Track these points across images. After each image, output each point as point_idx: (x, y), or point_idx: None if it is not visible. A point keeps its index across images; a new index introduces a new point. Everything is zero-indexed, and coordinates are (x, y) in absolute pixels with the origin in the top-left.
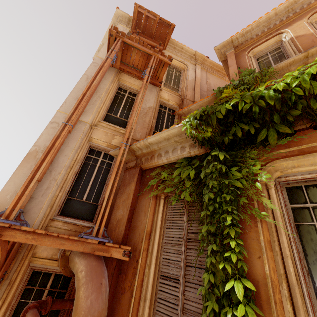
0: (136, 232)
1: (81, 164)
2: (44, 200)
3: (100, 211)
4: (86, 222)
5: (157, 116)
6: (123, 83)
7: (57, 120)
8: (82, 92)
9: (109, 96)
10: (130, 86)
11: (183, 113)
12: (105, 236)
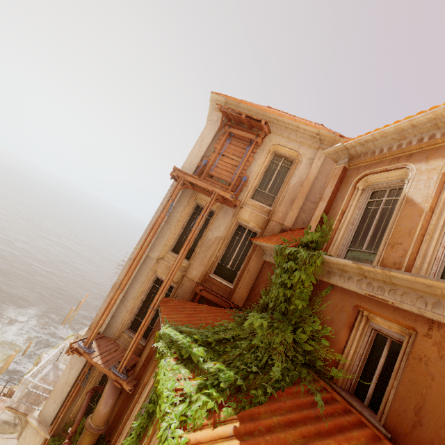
0: (144, 376)
1: (148, 292)
2: (118, 320)
3: (124, 357)
4: (141, 340)
5: (229, 242)
6: (199, 203)
7: (133, 257)
8: (134, 257)
9: (181, 224)
10: None
11: (257, 244)
12: (124, 372)
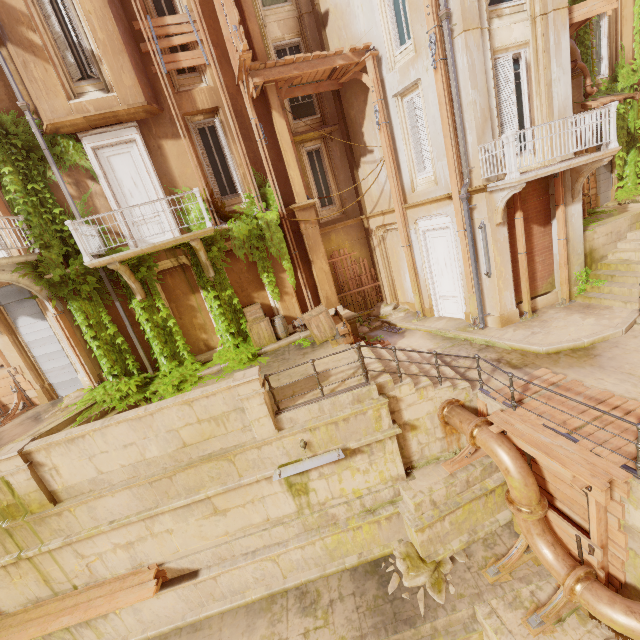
0: None
1: None
2: None
3: None
4: None
5: None
6: None
7: None
8: None
9: None
10: None
11: None
12: None
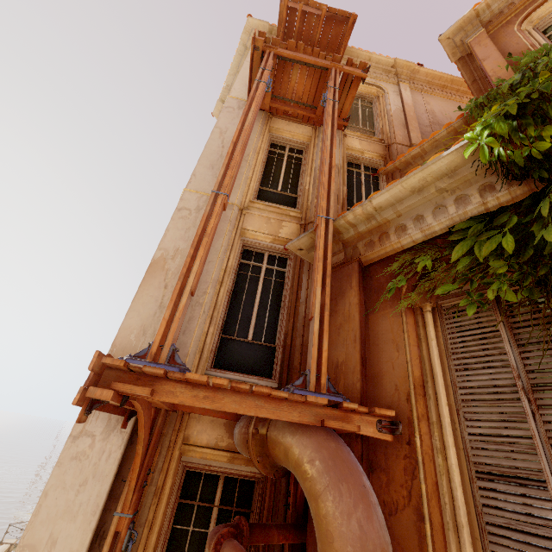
0: (387, 384)
1: (235, 276)
2: (188, 341)
3: (312, 342)
4: (263, 378)
5: (346, 182)
6: (277, 135)
7: (186, 205)
8: (232, 141)
9: (260, 158)
10: (290, 137)
11: (395, 168)
12: (332, 392)
